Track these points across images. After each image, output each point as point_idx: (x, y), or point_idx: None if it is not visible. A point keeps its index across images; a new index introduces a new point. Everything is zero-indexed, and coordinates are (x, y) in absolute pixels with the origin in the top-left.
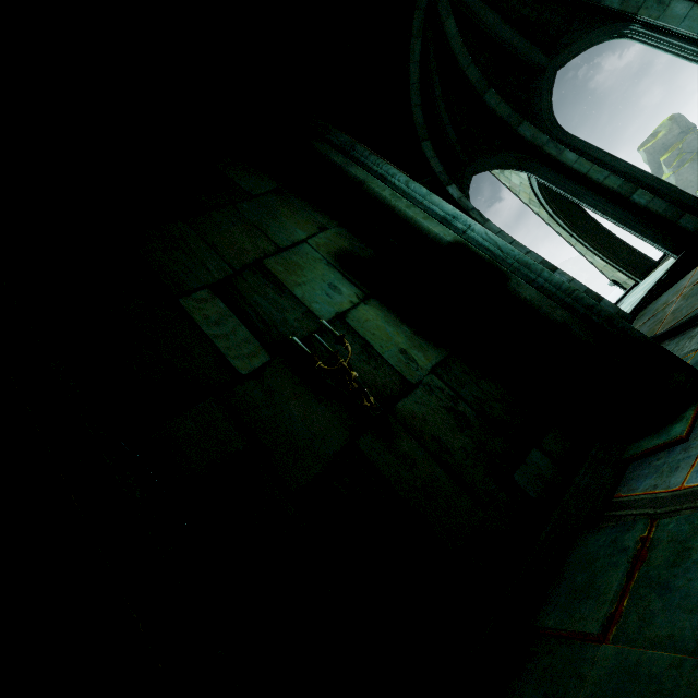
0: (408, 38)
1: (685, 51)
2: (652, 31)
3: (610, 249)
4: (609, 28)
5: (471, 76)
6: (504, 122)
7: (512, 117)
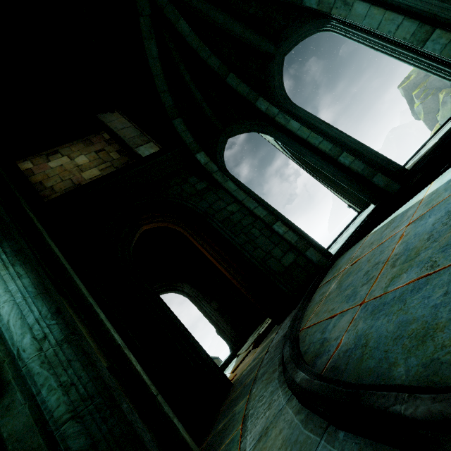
0: (141, 40)
1: (371, 42)
2: (346, 25)
3: (340, 186)
4: (315, 23)
5: (213, 64)
6: (245, 98)
7: (250, 94)
